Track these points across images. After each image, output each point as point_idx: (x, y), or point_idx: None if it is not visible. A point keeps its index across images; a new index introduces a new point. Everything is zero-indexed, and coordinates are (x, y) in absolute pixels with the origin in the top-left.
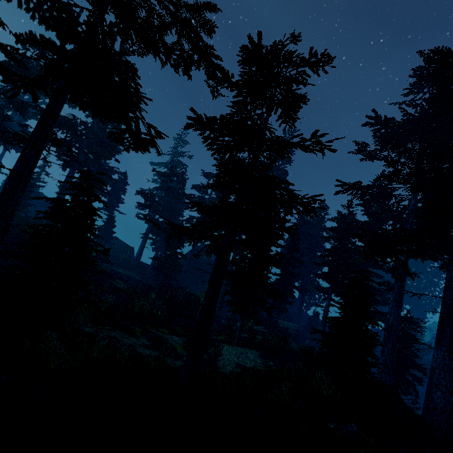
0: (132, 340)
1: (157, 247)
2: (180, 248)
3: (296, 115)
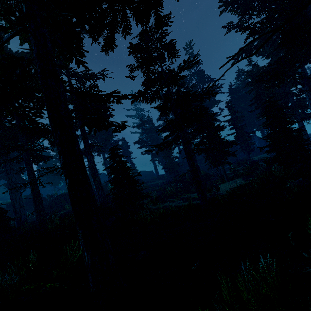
0: (174, 203)
1: (162, 162)
2: (172, 155)
3: (175, 50)
